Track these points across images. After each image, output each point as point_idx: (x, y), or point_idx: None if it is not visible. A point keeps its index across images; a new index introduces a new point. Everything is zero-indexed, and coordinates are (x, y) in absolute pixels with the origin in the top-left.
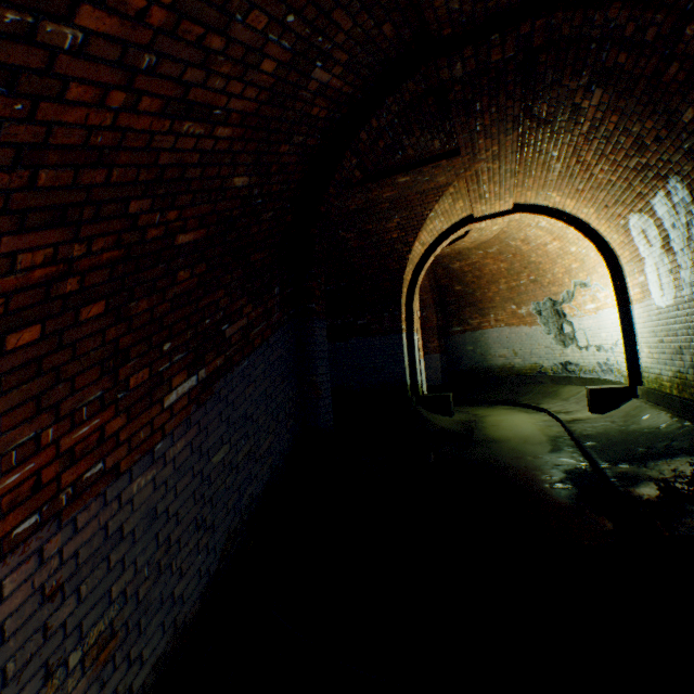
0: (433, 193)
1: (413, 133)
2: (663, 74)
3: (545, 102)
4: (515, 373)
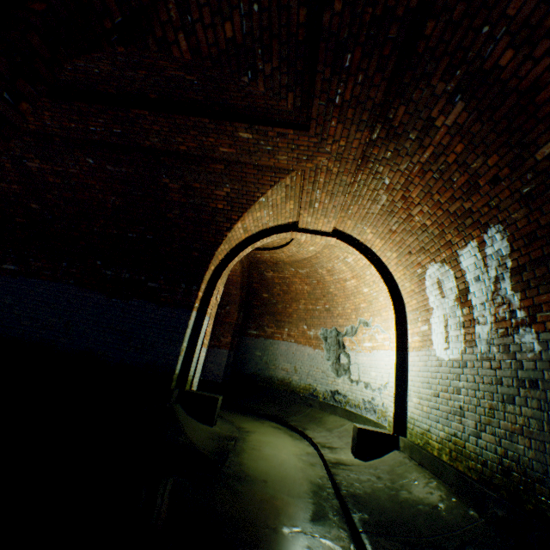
0: (270, 175)
1: (271, 57)
2: (541, 89)
3: (406, 104)
4: (290, 389)
